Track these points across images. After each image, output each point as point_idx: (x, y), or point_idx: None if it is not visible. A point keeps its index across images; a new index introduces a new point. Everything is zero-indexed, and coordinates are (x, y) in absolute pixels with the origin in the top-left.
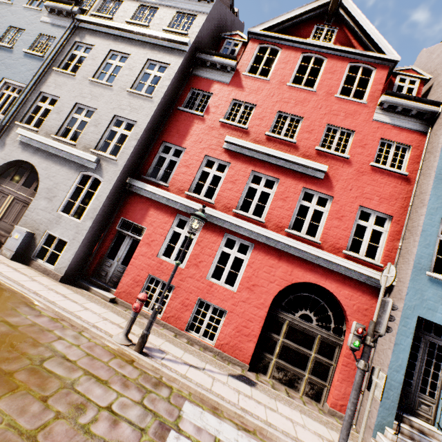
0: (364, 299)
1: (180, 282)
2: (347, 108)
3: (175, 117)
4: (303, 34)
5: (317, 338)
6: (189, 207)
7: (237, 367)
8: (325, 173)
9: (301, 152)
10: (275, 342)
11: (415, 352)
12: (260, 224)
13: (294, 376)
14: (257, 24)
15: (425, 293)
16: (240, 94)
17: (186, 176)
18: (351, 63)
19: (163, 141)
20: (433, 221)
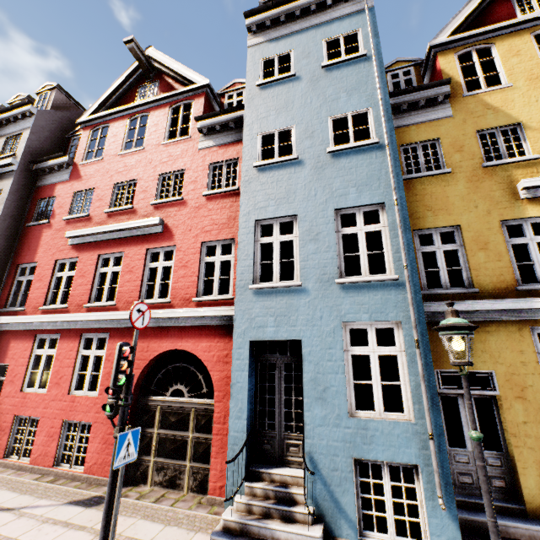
0: (223, 344)
1: (44, 411)
2: (175, 150)
3: (26, 235)
4: (131, 100)
5: (192, 413)
6: (44, 322)
7: (105, 487)
8: (165, 224)
9: (140, 214)
10: (151, 437)
11: (272, 384)
12: (112, 308)
13: (175, 471)
14: (84, 113)
15: (252, 310)
16: (80, 185)
17: (41, 290)
18: (172, 106)
19: (19, 265)
20: (247, 227)
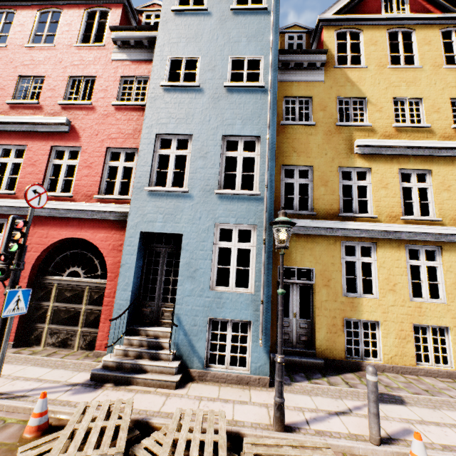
0: (118, 236)
1: None
2: (87, 55)
3: None
4: None
5: (86, 290)
6: None
7: None
8: (72, 125)
9: (46, 111)
10: (46, 309)
11: (156, 267)
12: (12, 196)
13: (67, 335)
14: None
15: (145, 208)
16: None
17: None
18: (88, 9)
19: None
20: (149, 138)
